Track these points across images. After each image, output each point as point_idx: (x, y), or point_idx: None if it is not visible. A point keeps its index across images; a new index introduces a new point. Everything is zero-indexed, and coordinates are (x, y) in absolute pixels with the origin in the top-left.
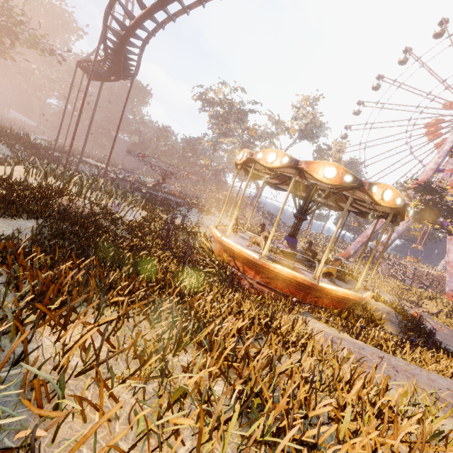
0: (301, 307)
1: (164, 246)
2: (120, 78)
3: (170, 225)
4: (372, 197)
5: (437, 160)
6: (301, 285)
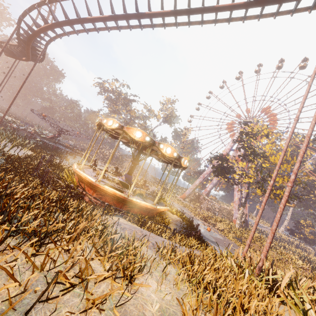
0: (117, 212)
1: (34, 173)
2: (29, 60)
3: (49, 162)
4: (160, 150)
5: (231, 144)
6: (119, 199)
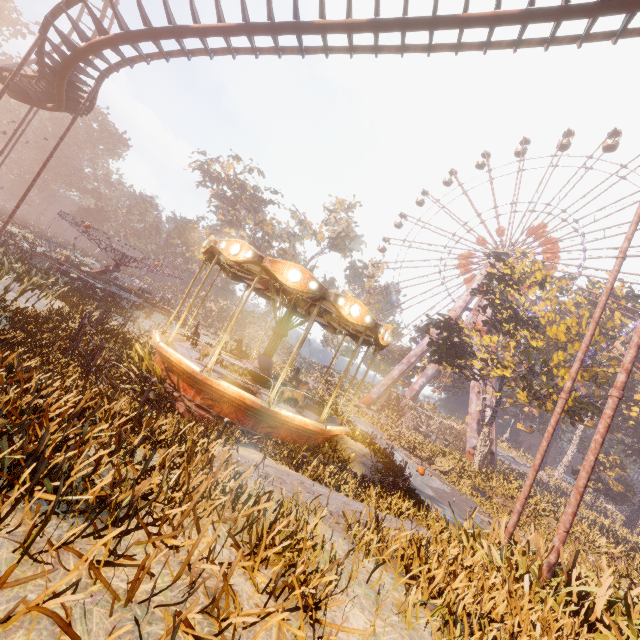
0: (246, 437)
1: (69, 349)
2: (61, 109)
3: (98, 326)
4: (339, 310)
5: (465, 297)
6: (251, 410)
